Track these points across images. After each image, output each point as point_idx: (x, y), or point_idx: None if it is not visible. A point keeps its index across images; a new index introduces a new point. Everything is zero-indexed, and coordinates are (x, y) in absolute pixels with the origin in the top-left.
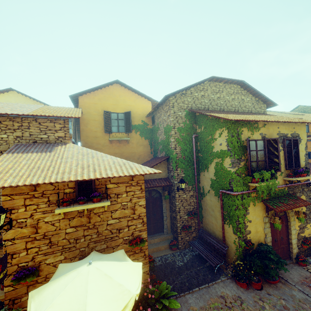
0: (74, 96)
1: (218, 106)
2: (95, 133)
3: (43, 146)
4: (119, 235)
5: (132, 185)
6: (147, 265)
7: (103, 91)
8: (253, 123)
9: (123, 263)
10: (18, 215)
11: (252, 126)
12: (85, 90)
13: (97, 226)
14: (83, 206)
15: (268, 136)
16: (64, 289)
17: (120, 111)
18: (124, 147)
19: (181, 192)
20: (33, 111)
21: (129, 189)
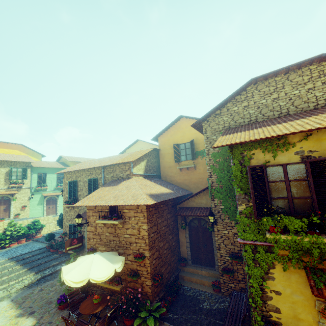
0: (155, 139)
1: (275, 111)
2: (169, 164)
3: (118, 182)
4: (130, 247)
5: (138, 212)
6: (149, 280)
7: (173, 128)
8: (276, 138)
9: (107, 262)
10: (91, 220)
11: (273, 144)
12: (159, 132)
13: (119, 236)
14: (106, 221)
15: (321, 153)
16: (78, 260)
17: (187, 141)
18: (192, 174)
19: (220, 227)
20: (118, 160)
21: (136, 215)
